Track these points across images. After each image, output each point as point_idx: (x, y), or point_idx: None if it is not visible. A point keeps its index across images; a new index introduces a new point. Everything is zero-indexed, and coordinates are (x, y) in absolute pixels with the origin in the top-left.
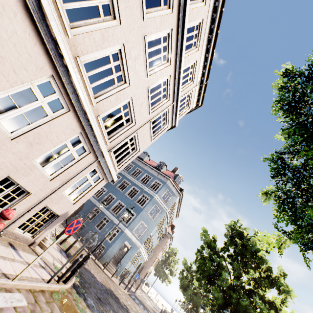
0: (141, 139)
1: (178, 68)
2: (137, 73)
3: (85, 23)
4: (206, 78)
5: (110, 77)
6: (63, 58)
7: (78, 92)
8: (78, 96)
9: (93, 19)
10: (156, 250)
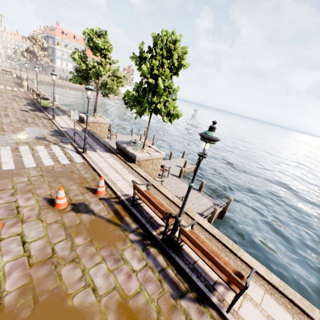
0: None
1: None
2: None
3: None
4: None
5: None
6: None
7: None
8: None
9: None
10: None
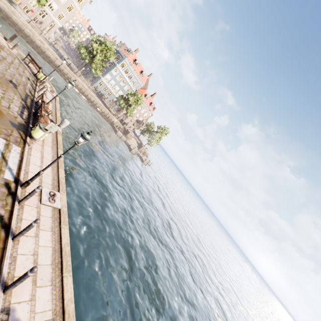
0: (57, 3)
1: None
2: None
3: None
4: None
5: None
6: None
7: None
8: None
9: None
10: None
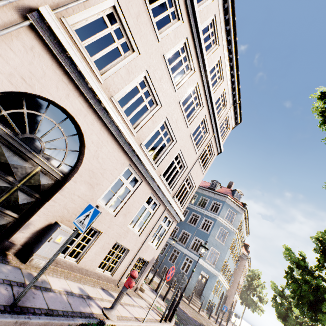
0: (195, 176)
1: (210, 106)
2: (180, 129)
3: (140, 119)
4: (238, 97)
5: (162, 143)
6: (135, 151)
7: (146, 167)
8: (147, 169)
9: (144, 114)
10: (235, 275)
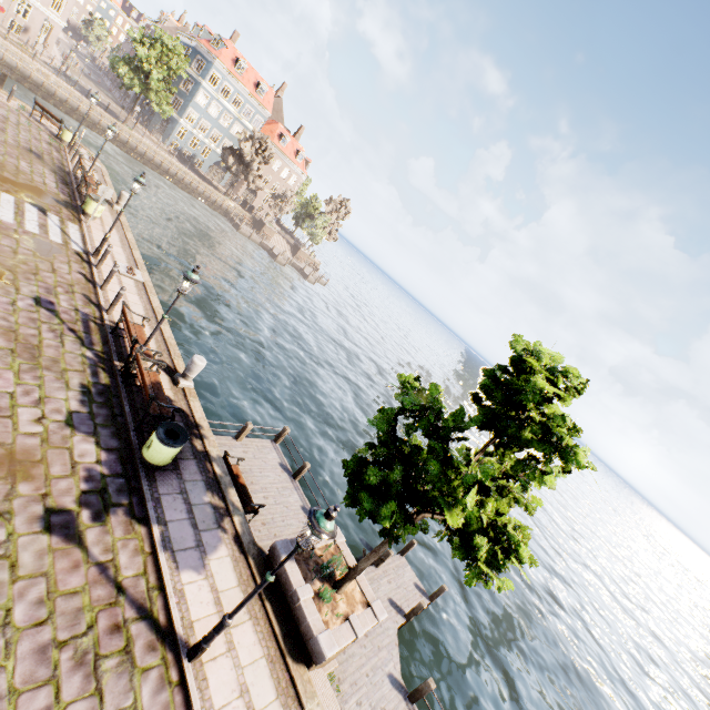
0: None
1: None
2: None
3: None
4: None
5: None
6: None
7: None
8: None
9: None
10: None
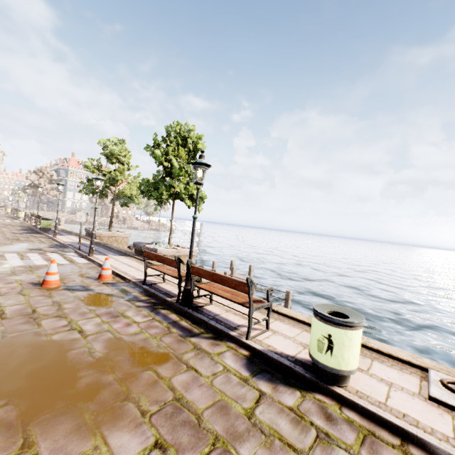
0: None
1: None
2: None
3: None
4: None
5: None
6: None
7: None
8: None
9: None
10: None
